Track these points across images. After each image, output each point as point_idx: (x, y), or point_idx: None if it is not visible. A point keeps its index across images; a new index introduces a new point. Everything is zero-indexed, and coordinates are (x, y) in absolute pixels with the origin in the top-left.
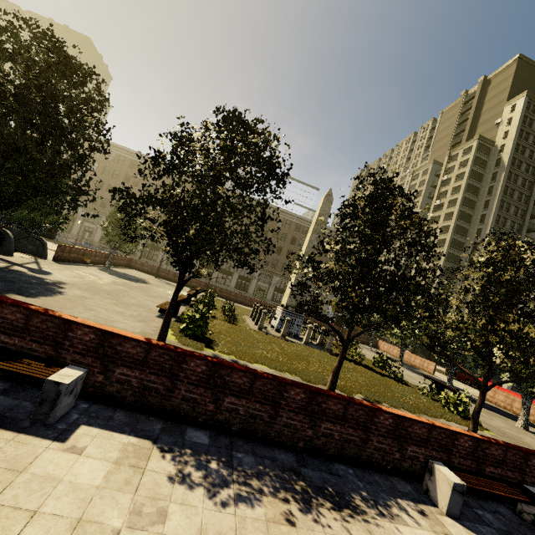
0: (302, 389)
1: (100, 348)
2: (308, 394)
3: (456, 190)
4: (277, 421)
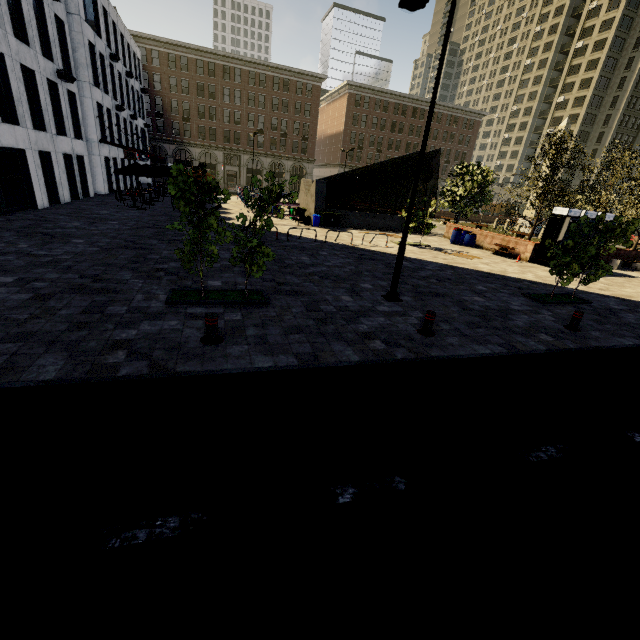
0: None
1: (635, 255)
2: None
3: (607, 25)
4: None
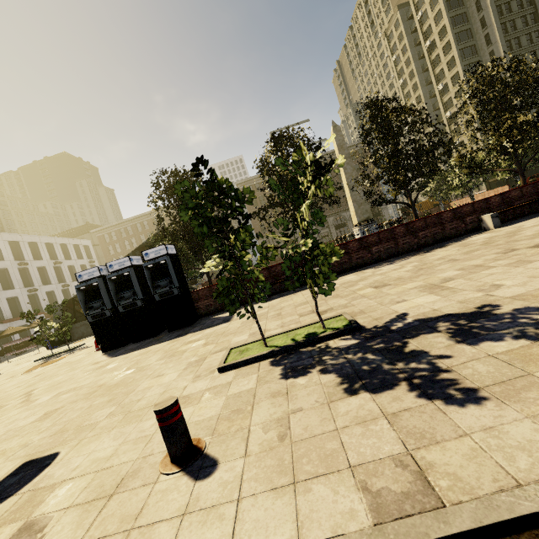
0: (401, 226)
1: None
2: (404, 227)
3: (438, 17)
4: (399, 245)
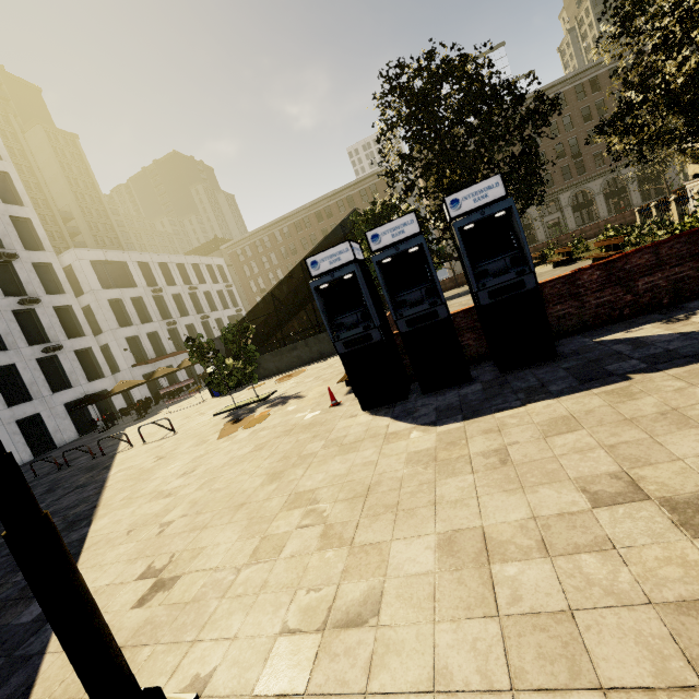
0: None
1: None
2: None
3: None
4: None
